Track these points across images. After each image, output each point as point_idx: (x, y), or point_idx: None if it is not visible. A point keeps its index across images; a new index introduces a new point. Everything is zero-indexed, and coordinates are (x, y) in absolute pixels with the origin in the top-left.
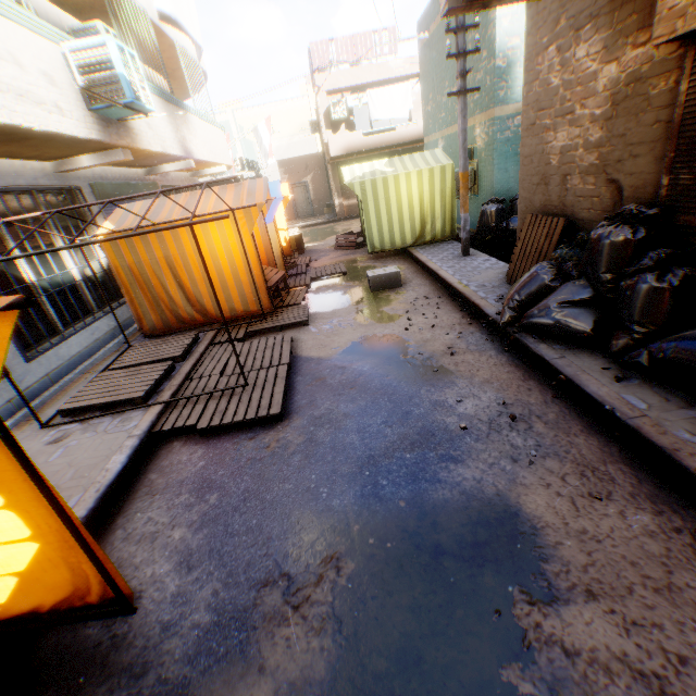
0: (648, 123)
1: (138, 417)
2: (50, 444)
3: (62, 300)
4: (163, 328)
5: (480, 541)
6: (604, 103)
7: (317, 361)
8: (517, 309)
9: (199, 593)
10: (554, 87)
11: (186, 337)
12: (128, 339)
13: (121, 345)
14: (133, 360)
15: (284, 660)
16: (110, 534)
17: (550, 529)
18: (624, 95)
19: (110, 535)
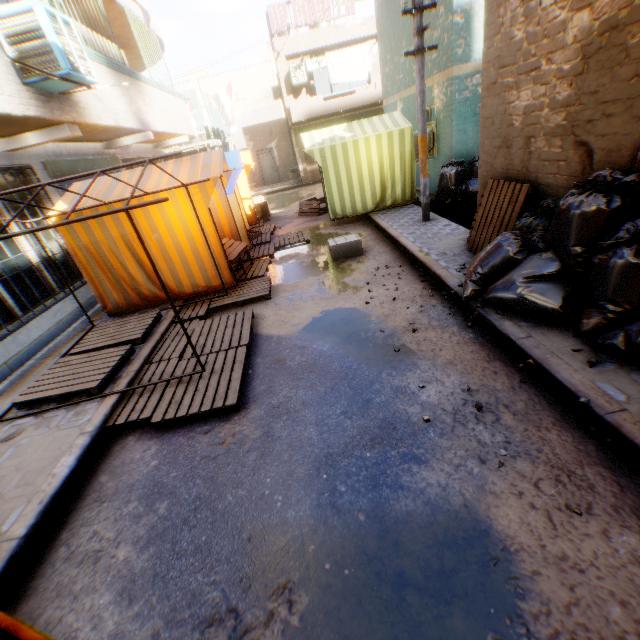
0: (625, 78)
1: (93, 409)
2: (2, 442)
3: (20, 284)
4: (127, 307)
5: (447, 567)
6: (573, 57)
7: (277, 340)
8: (480, 282)
9: (139, 633)
10: (517, 41)
11: (148, 317)
12: (94, 318)
13: (86, 324)
14: (93, 343)
15: None
16: (53, 552)
17: (525, 552)
18: (598, 46)
19: (53, 553)
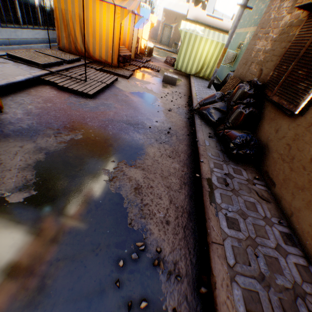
0: (282, 47)
1: (38, 70)
2: None
3: (26, 10)
4: (68, 50)
5: (125, 149)
6: (277, 33)
7: (120, 90)
8: (201, 105)
9: (27, 121)
10: (270, 19)
11: (74, 56)
12: (52, 47)
13: (47, 48)
14: (47, 53)
15: (43, 143)
16: (7, 97)
17: (148, 156)
18: (284, 31)
19: (7, 97)
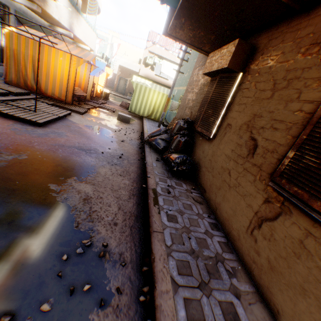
0: (201, 97)
1: None
2: None
3: None
4: (17, 84)
5: (75, 168)
6: (198, 89)
7: (73, 122)
8: (150, 137)
9: None
10: (194, 80)
11: (24, 90)
12: None
13: None
14: None
15: None
16: None
17: (99, 174)
18: (201, 88)
19: None
